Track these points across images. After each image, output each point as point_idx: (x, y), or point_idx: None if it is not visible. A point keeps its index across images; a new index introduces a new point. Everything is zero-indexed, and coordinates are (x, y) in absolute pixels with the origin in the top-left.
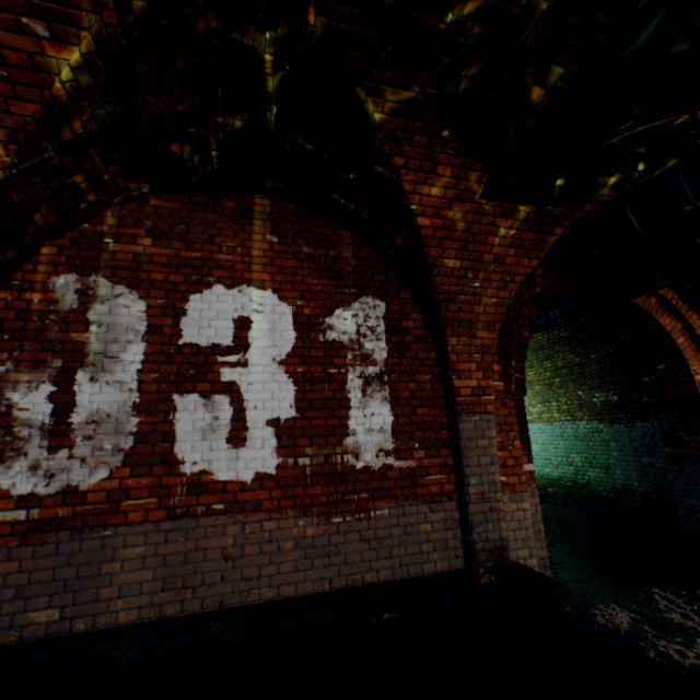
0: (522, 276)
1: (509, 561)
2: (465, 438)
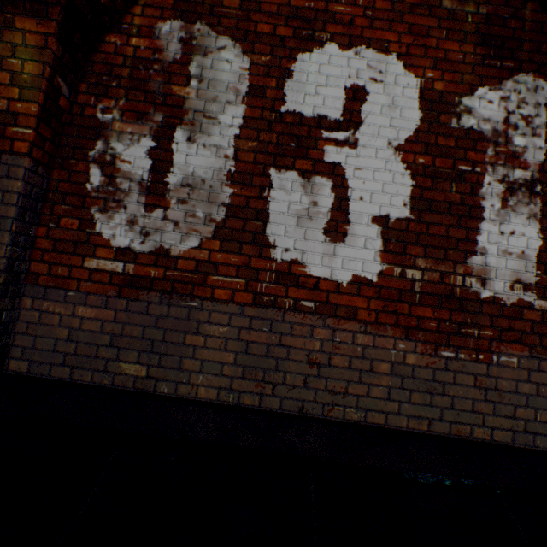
0: None
1: None
2: None
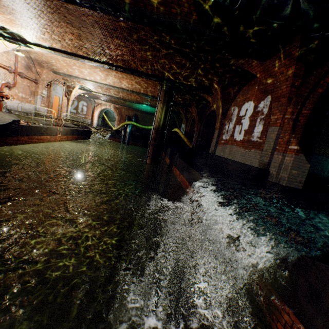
0: (291, 74)
1: (265, 168)
2: (268, 134)
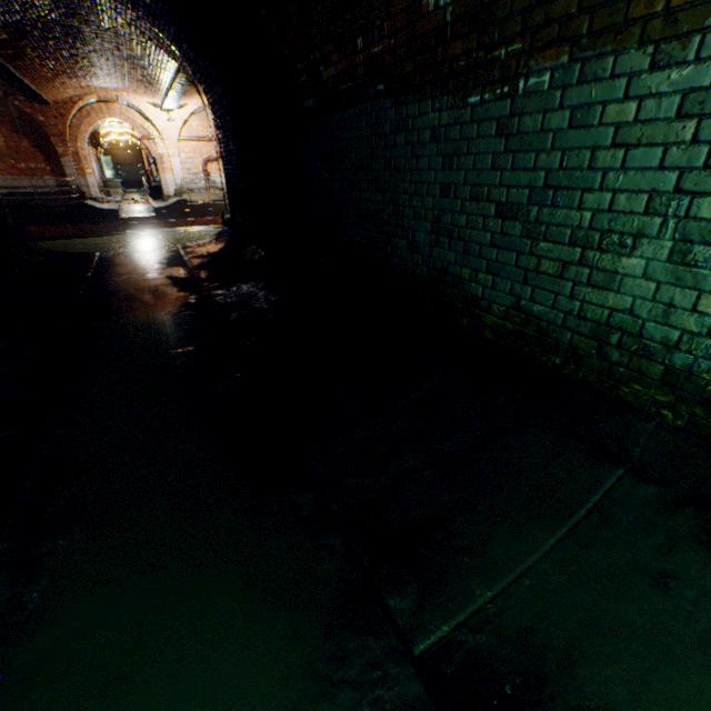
0: None
1: None
2: None
